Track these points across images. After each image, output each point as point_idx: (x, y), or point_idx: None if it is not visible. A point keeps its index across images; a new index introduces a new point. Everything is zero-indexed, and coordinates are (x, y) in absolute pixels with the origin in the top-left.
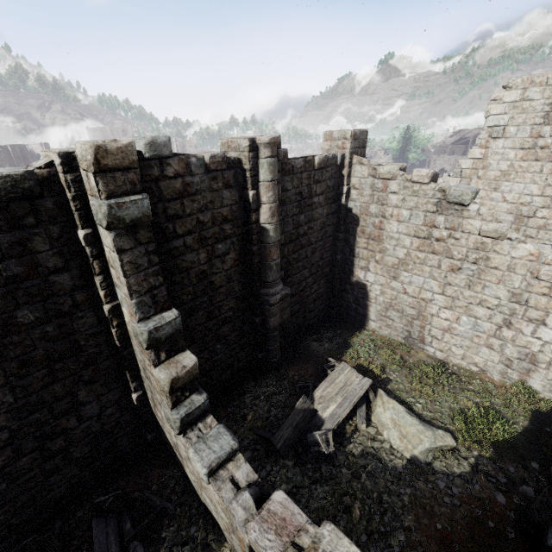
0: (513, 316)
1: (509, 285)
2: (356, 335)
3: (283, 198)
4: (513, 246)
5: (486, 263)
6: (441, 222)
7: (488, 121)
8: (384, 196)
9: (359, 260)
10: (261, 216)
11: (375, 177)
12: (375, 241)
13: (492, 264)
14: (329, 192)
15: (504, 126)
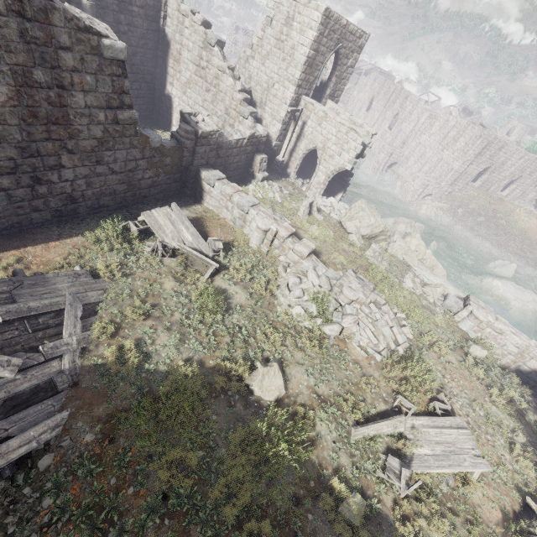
0: (225, 122)
1: (225, 103)
2: (161, 132)
3: None
4: (227, 78)
5: (218, 88)
6: (204, 56)
7: (267, 11)
8: (182, 28)
9: (169, 76)
10: None
11: (179, 12)
12: (177, 63)
13: (220, 89)
14: (150, 11)
15: (271, 19)
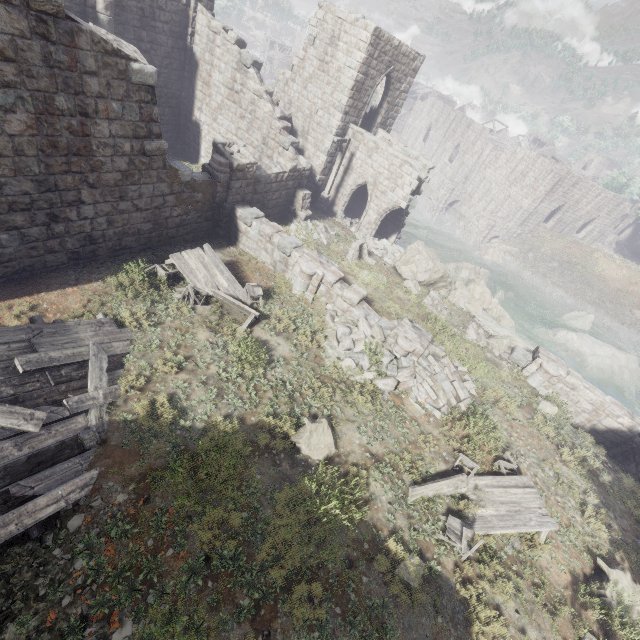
0: (263, 153)
1: (262, 132)
2: (188, 164)
3: (124, 4)
4: (265, 104)
5: (254, 114)
6: (238, 79)
7: (309, 29)
8: (213, 47)
9: (197, 101)
10: (97, 5)
11: (210, 29)
12: (207, 86)
13: (257, 116)
14: (175, 27)
15: (314, 37)
